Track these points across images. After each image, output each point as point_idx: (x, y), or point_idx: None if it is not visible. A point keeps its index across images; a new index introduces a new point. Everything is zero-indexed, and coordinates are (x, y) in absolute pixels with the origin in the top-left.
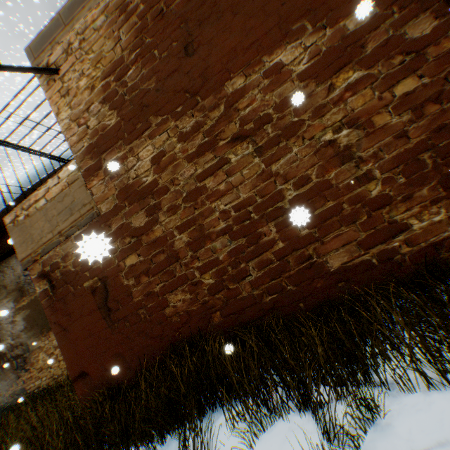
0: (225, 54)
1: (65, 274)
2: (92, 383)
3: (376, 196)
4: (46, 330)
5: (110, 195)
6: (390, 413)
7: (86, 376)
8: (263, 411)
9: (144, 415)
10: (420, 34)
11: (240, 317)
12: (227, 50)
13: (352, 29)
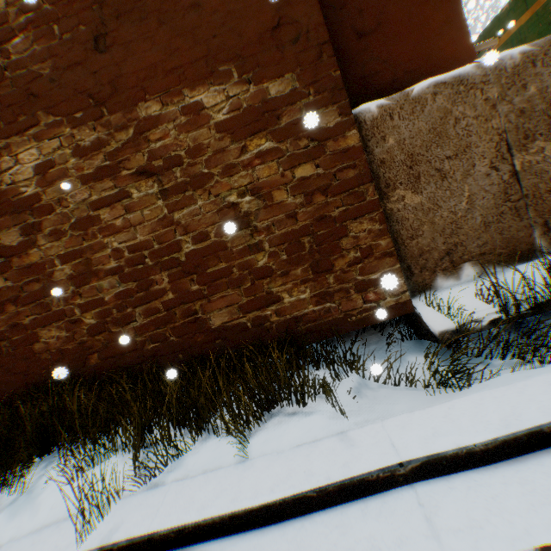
0: (143, 68)
1: None
2: None
3: (262, 267)
4: None
5: None
6: (194, 451)
7: None
8: (98, 450)
9: None
10: (326, 125)
11: (119, 361)
12: (146, 64)
13: (274, 94)
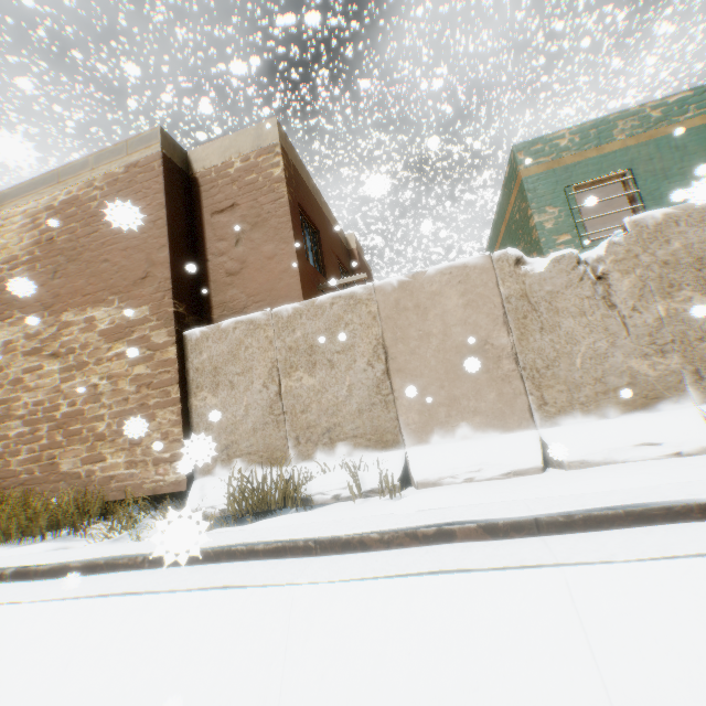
0: (73, 292)
1: None
2: None
3: (102, 432)
4: None
5: None
6: None
7: None
8: None
9: None
10: (159, 341)
11: (6, 483)
12: (75, 290)
13: (135, 317)
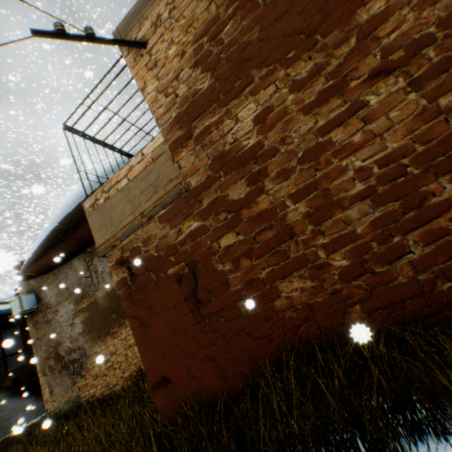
0: None
1: (145, 260)
2: (175, 393)
3: None
4: (103, 335)
5: (201, 166)
6: None
7: (167, 384)
8: None
9: (283, 446)
10: None
11: (394, 313)
12: None
13: None
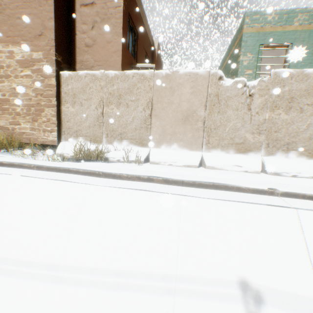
0: (1, 33)
1: None
2: None
3: (19, 112)
4: None
5: None
6: None
7: None
8: None
9: None
10: (47, 73)
11: None
12: (2, 32)
13: (35, 57)
